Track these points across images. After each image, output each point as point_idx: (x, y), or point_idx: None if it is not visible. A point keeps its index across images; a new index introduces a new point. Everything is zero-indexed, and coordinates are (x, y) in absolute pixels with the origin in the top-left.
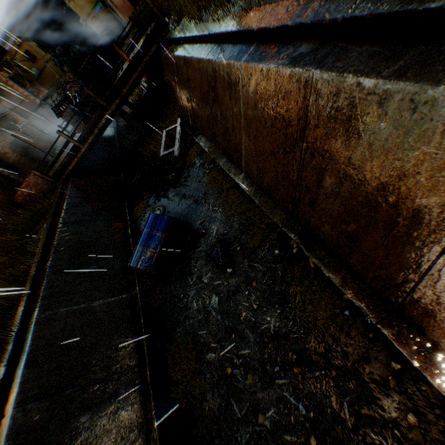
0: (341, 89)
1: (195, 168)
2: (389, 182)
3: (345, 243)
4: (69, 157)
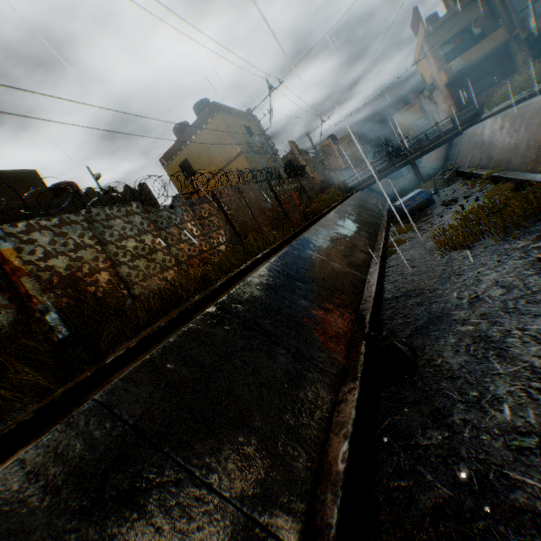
0: (536, 101)
1: (453, 186)
2: (538, 123)
3: (520, 160)
4: (366, 179)
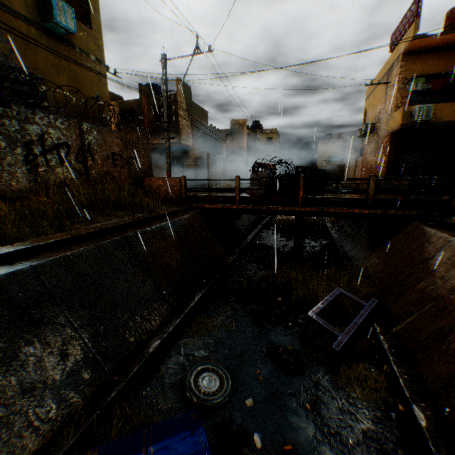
0: None
1: (350, 416)
2: None
3: None
4: (218, 199)
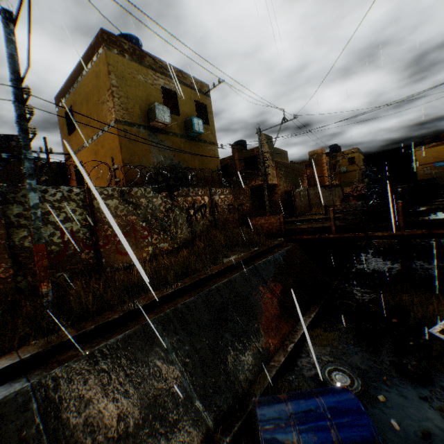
0: None
1: None
2: None
3: None
4: (314, 230)
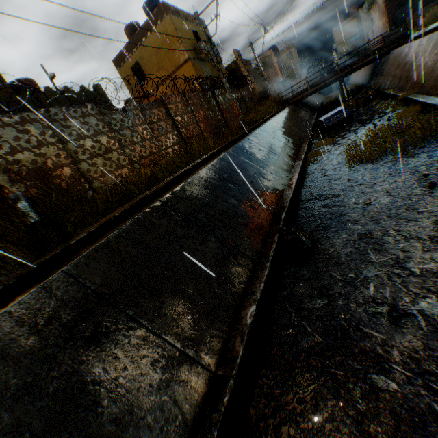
0: None
1: (372, 105)
2: None
3: (432, 85)
4: (298, 94)
